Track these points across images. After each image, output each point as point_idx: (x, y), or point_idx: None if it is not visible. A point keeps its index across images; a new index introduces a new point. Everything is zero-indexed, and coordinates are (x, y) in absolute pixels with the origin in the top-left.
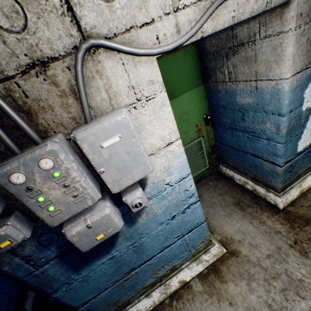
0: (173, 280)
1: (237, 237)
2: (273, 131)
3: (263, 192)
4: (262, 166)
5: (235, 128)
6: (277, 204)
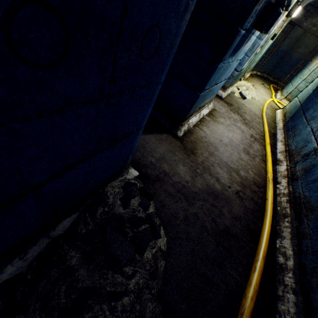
0: (202, 112)
1: (213, 105)
2: (249, 48)
3: None
4: None
5: None
6: (222, 96)
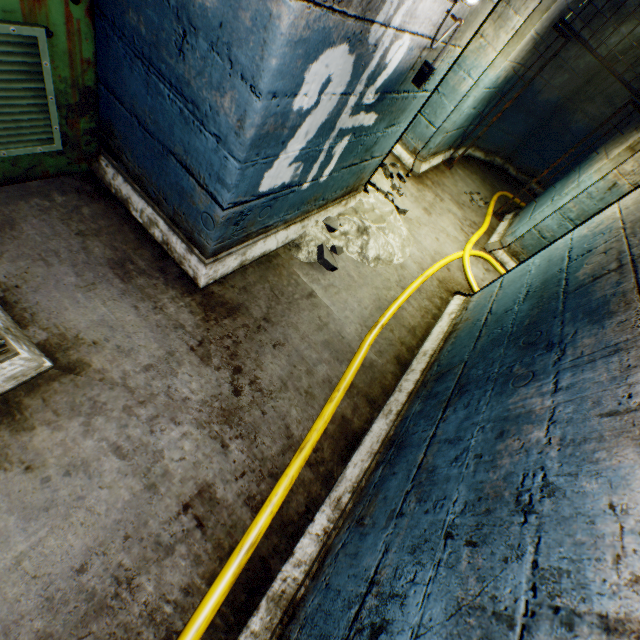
0: None
1: (94, 336)
2: (233, 124)
3: (182, 251)
4: (194, 198)
5: (159, 66)
6: (198, 278)
